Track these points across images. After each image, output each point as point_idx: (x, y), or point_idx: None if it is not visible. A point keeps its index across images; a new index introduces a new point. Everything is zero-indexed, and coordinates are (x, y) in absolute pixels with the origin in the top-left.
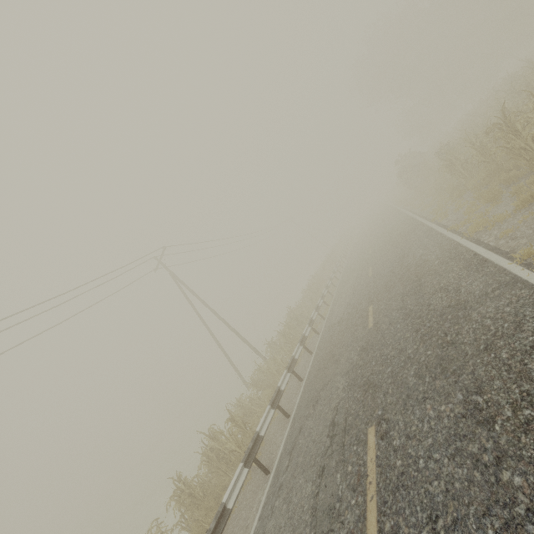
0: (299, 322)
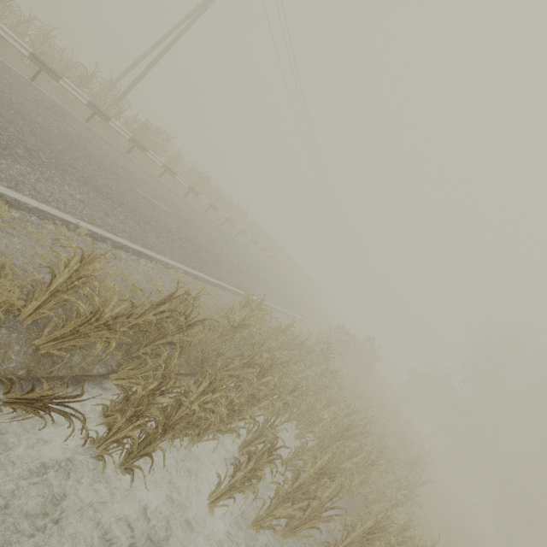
0: (139, 132)
